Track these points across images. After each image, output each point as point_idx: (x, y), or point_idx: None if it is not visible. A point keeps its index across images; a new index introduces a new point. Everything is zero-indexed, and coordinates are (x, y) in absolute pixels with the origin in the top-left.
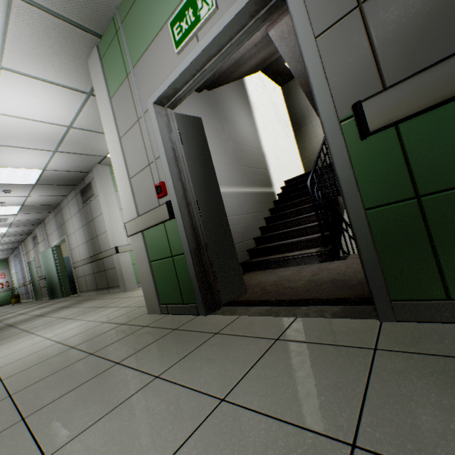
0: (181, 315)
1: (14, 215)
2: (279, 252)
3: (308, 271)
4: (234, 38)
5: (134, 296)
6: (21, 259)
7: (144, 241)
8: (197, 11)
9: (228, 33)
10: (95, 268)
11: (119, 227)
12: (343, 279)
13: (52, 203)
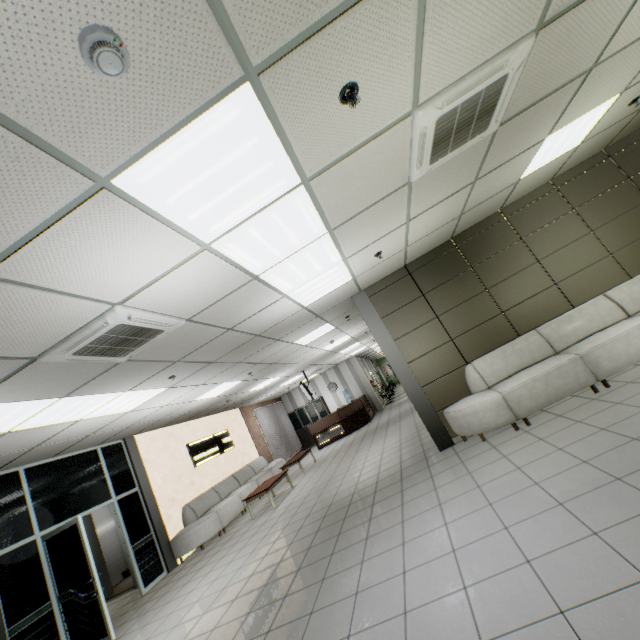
0: None
1: None
2: None
3: None
4: None
5: None
6: None
7: None
8: None
9: None
10: None
11: None
12: None
13: None
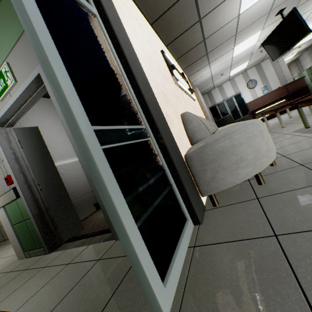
0: (37, 256)
1: None
2: None
3: None
4: (33, 96)
5: None
6: None
7: (6, 212)
8: (6, 81)
9: (27, 94)
10: None
11: None
12: None
13: None
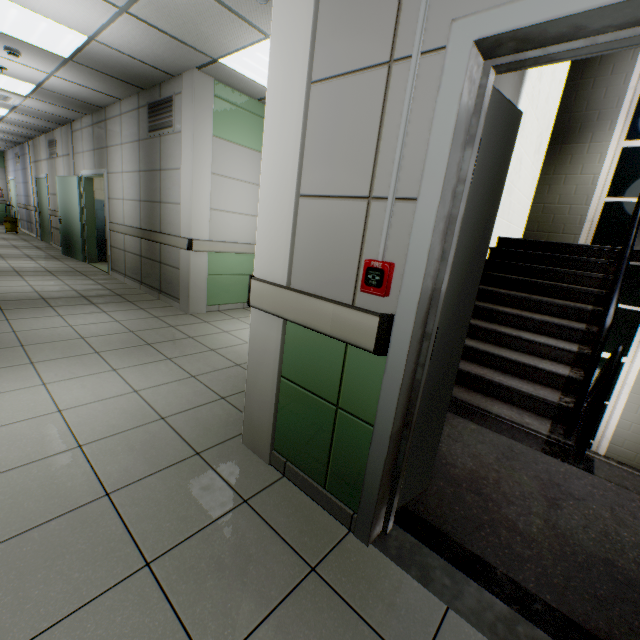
0: (312, 500)
1: (21, 96)
2: (465, 384)
3: (531, 477)
4: None
5: (204, 342)
6: (26, 165)
7: (283, 336)
8: None
9: None
10: (145, 250)
11: (202, 205)
12: (634, 579)
13: (93, 102)
